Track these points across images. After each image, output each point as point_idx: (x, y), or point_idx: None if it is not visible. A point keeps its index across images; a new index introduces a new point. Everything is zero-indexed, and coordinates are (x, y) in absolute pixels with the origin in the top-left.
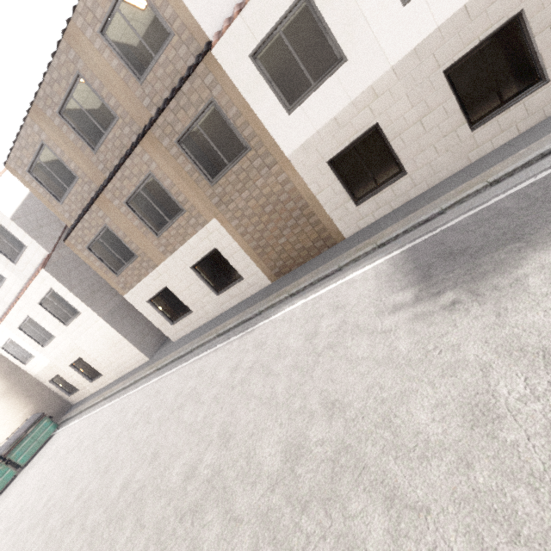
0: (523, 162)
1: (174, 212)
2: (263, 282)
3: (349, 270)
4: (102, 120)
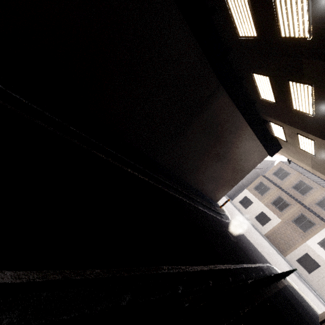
0: (321, 297)
1: (280, 209)
2: (263, 232)
3: (282, 258)
4: (301, 191)
